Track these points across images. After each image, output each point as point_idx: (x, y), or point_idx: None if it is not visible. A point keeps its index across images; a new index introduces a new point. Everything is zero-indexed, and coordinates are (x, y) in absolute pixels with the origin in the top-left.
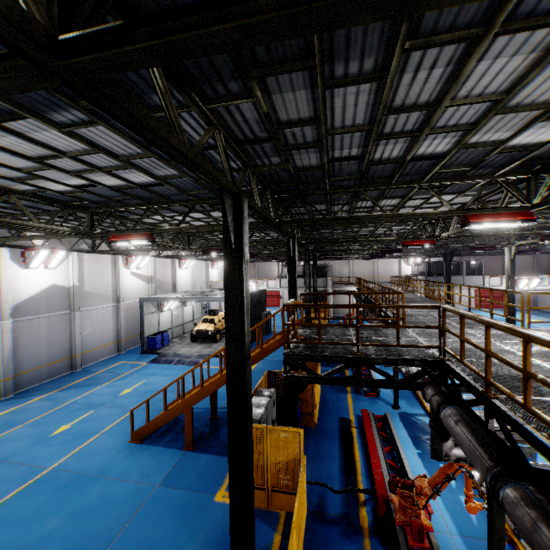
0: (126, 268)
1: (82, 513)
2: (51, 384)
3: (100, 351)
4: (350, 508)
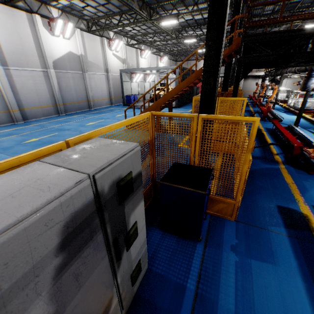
0: (109, 49)
1: None
2: (81, 112)
3: (101, 102)
4: (267, 155)
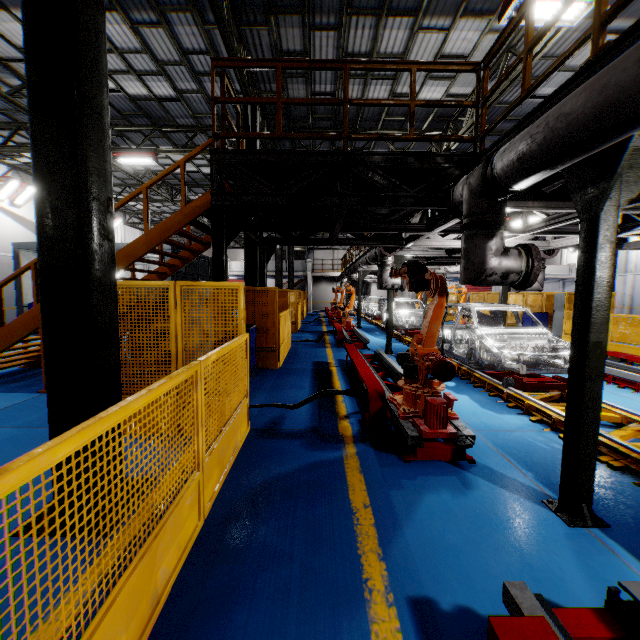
0: None
1: None
2: None
3: None
4: (323, 422)
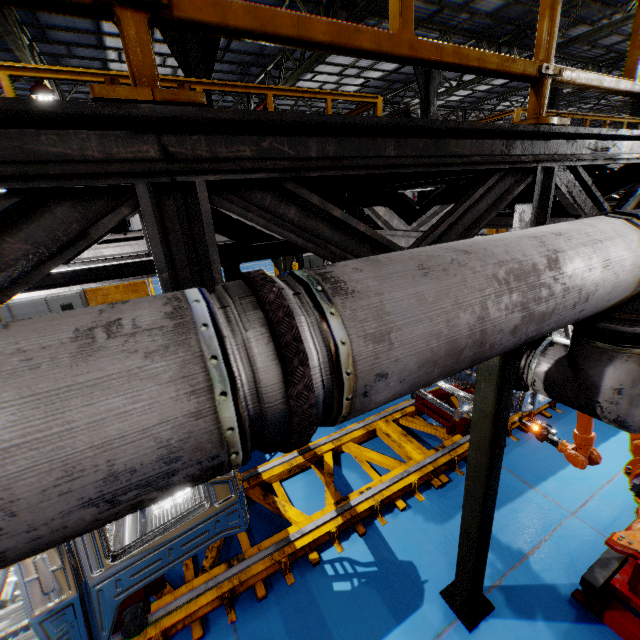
0: None
1: None
2: None
3: None
4: None
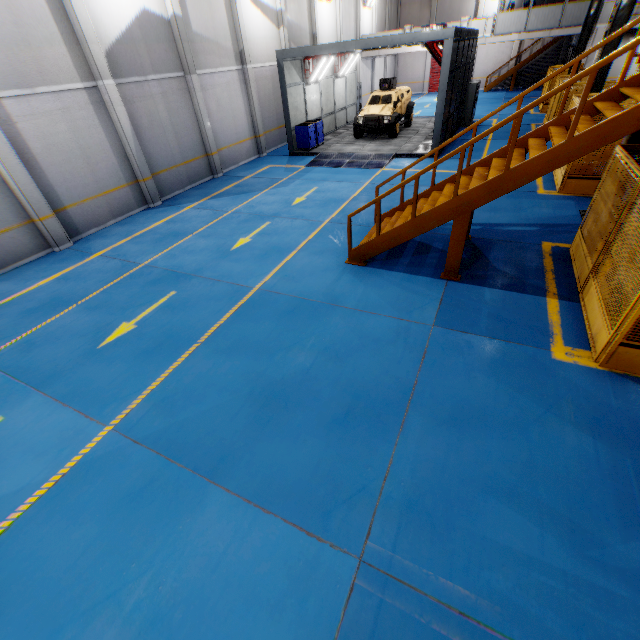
0: None
1: (338, 350)
2: (196, 191)
3: (237, 151)
4: None
